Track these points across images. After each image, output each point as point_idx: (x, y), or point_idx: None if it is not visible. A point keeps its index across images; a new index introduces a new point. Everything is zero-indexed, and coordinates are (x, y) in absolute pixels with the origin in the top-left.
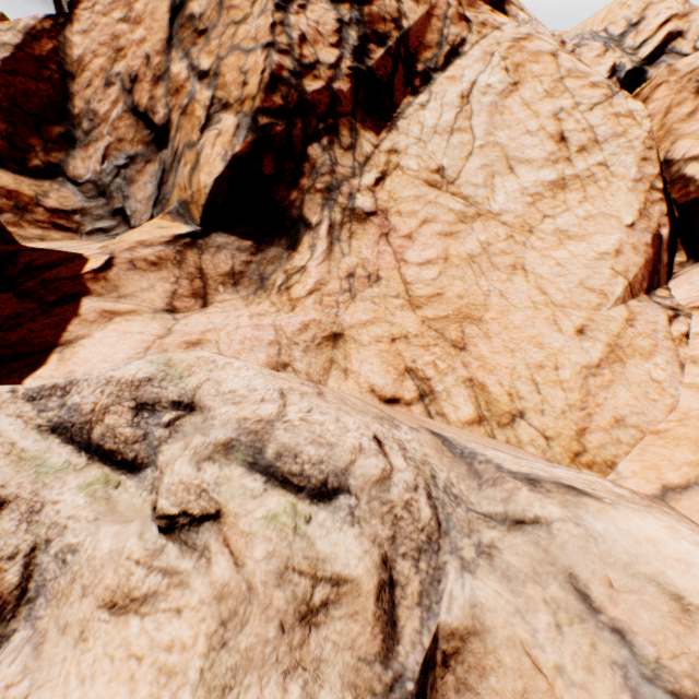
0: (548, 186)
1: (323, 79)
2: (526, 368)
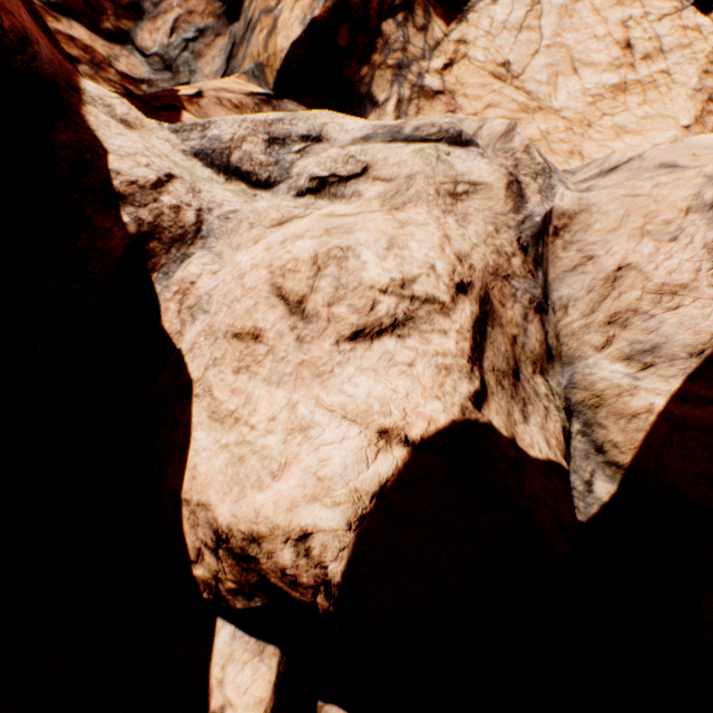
0: (610, 89)
1: None
2: None
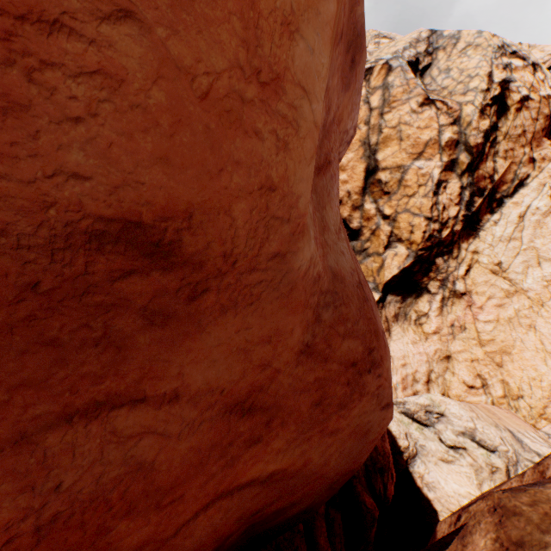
0: None
1: (449, 226)
2: (527, 378)
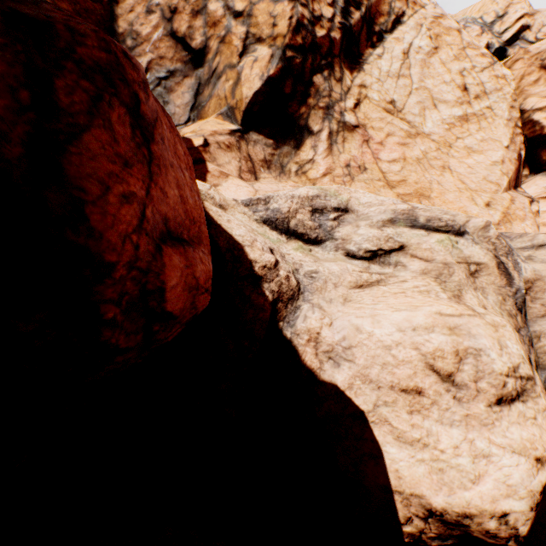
0: (458, 119)
1: (325, 28)
2: None
